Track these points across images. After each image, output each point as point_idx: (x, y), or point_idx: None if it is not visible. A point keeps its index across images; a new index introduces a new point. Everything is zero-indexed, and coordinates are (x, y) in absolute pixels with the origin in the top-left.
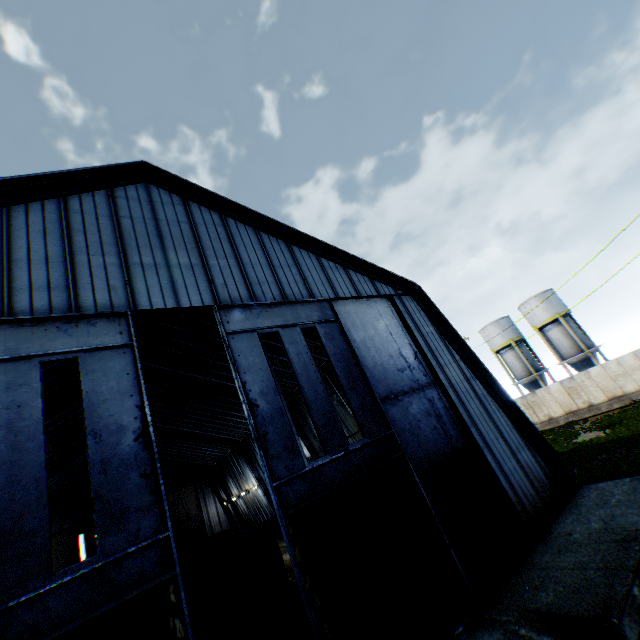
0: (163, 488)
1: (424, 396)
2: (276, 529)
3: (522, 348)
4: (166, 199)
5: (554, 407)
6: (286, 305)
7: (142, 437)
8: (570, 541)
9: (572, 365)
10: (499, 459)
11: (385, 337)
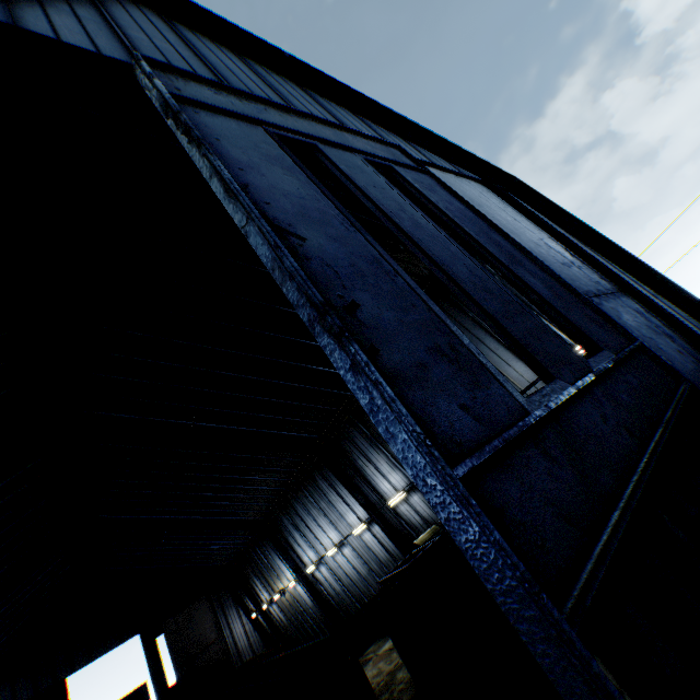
0: None
1: (624, 305)
2: (360, 651)
3: None
4: None
5: None
6: (320, 125)
7: None
8: None
9: None
10: None
11: (511, 221)
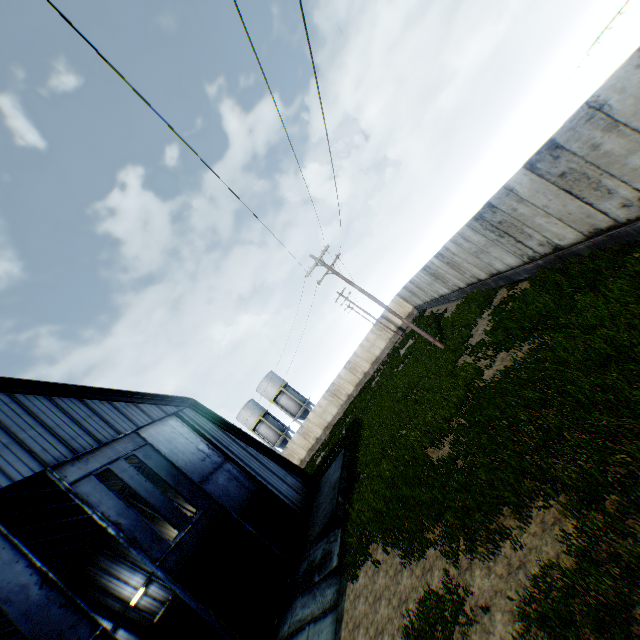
0: (83, 604)
1: (224, 470)
2: None
3: (269, 419)
4: None
5: (301, 451)
6: (105, 446)
7: (45, 583)
8: (320, 505)
9: (301, 418)
10: (278, 487)
11: (184, 442)
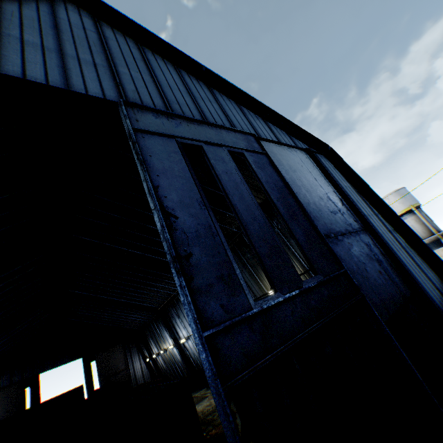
0: None
1: (360, 240)
2: (193, 390)
3: None
4: (72, 9)
5: None
6: (209, 126)
7: None
8: None
9: None
10: (442, 310)
11: (311, 181)
